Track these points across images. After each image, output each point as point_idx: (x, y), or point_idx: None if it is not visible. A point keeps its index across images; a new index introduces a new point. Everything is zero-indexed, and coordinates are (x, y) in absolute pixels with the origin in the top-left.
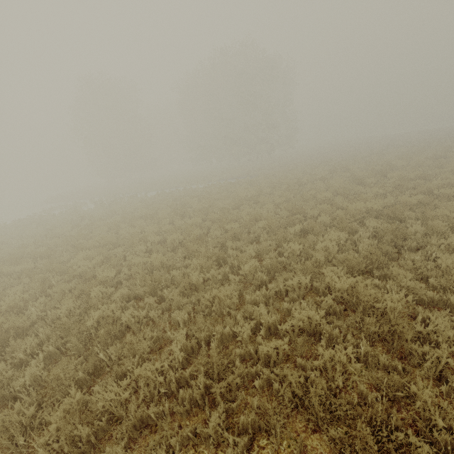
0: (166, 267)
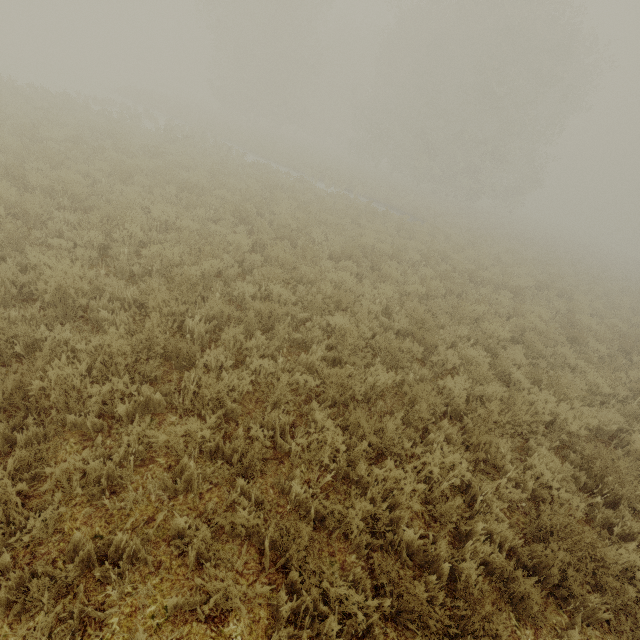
0: (81, 305)
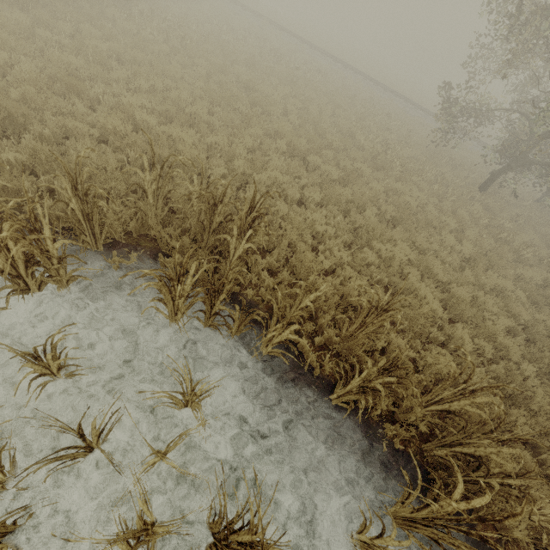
0: None
